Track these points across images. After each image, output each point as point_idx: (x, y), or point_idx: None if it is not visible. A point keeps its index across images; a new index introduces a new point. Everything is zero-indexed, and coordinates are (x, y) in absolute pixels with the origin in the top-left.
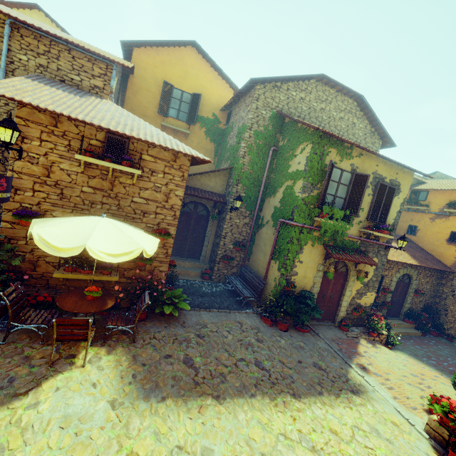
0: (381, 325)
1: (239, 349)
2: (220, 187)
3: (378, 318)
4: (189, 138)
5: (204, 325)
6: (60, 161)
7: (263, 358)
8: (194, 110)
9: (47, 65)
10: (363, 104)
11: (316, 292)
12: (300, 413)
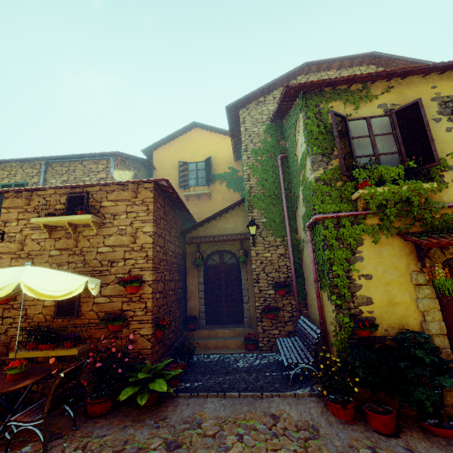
0: None
1: None
2: (242, 225)
3: None
4: (212, 197)
5: (196, 422)
6: (32, 233)
7: None
8: (209, 171)
9: (68, 179)
10: (382, 59)
11: (440, 332)
12: None
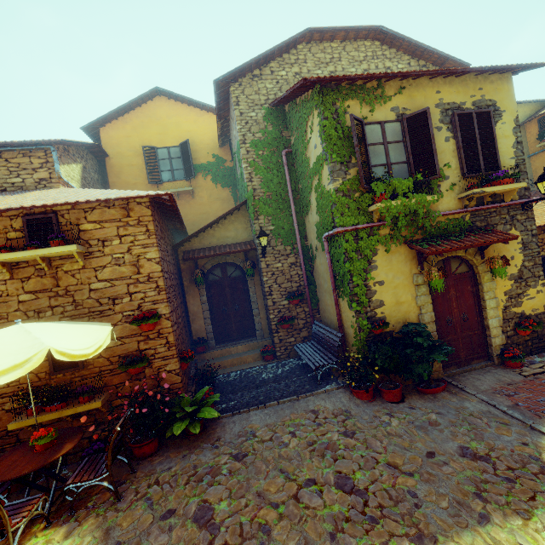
0: None
1: (308, 461)
2: (243, 232)
3: None
4: (196, 196)
5: (250, 434)
6: None
7: (355, 467)
8: (188, 160)
9: None
10: (387, 36)
11: (431, 320)
12: None
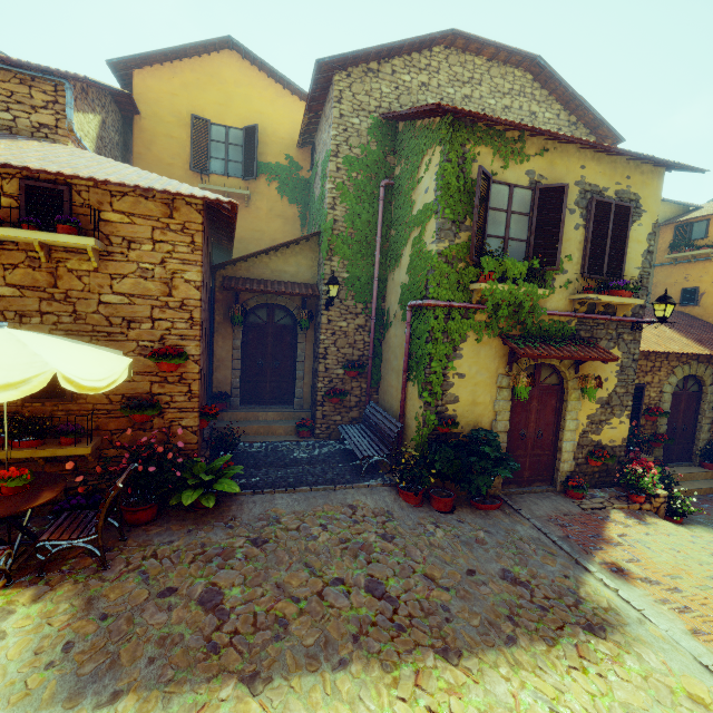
0: (652, 479)
1: (338, 559)
2: (307, 271)
3: (643, 465)
4: (252, 204)
5: (274, 519)
6: None
7: (389, 573)
8: (251, 153)
9: None
10: (543, 72)
11: (504, 430)
12: (452, 698)
